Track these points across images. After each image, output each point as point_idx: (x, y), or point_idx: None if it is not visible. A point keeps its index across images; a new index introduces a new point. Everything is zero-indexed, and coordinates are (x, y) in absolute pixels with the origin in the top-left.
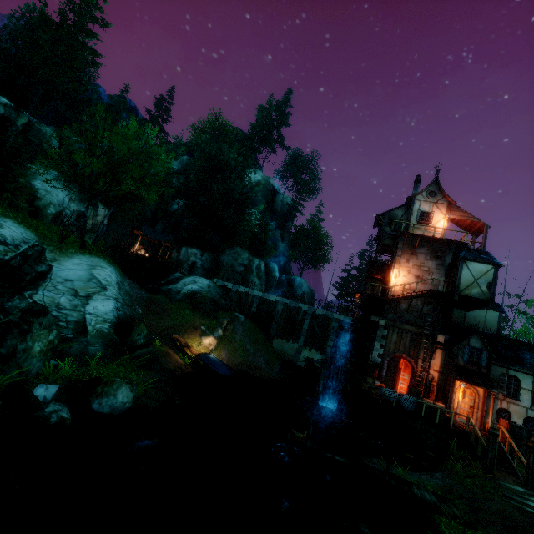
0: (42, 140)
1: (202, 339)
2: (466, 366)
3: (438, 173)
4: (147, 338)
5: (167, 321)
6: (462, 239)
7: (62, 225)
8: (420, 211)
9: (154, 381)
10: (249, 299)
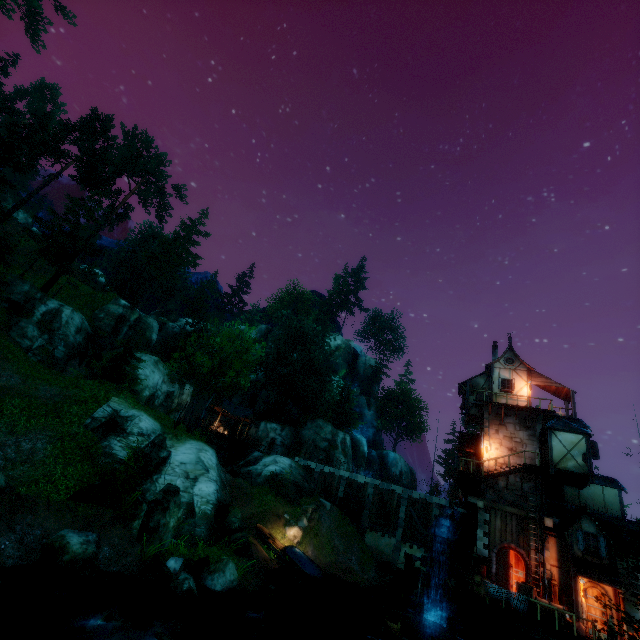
0: (146, 330)
1: (286, 529)
2: (585, 557)
3: (510, 341)
4: (241, 522)
5: (250, 508)
6: (549, 407)
7: (152, 406)
8: (500, 378)
9: (249, 567)
10: (335, 482)
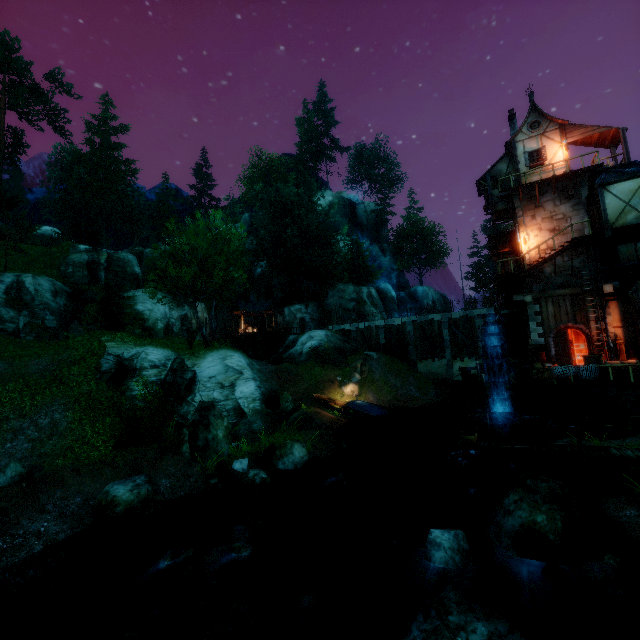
0: (124, 267)
1: (342, 389)
2: None
3: (532, 98)
4: (294, 403)
5: (302, 385)
6: (594, 162)
7: (174, 335)
8: (527, 153)
9: (317, 436)
10: (374, 333)
